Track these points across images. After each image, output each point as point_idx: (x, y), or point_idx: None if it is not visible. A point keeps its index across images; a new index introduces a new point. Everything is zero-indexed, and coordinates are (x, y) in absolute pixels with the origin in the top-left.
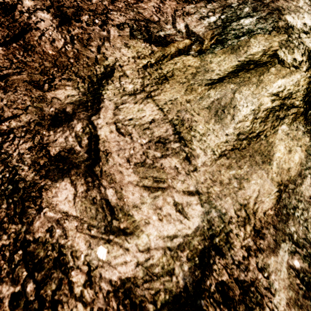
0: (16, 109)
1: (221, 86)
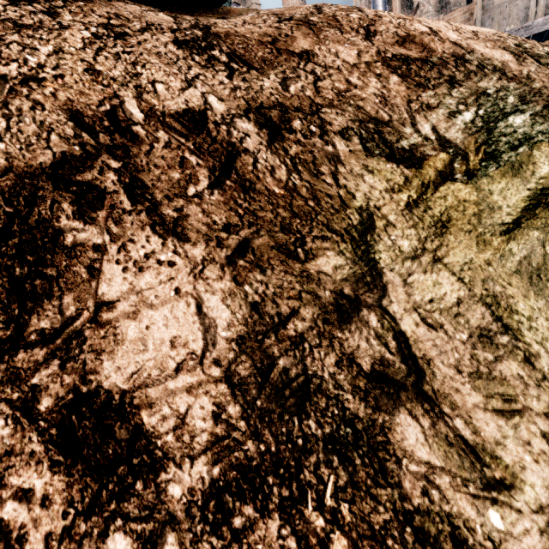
0: (289, 298)
1: (521, 234)
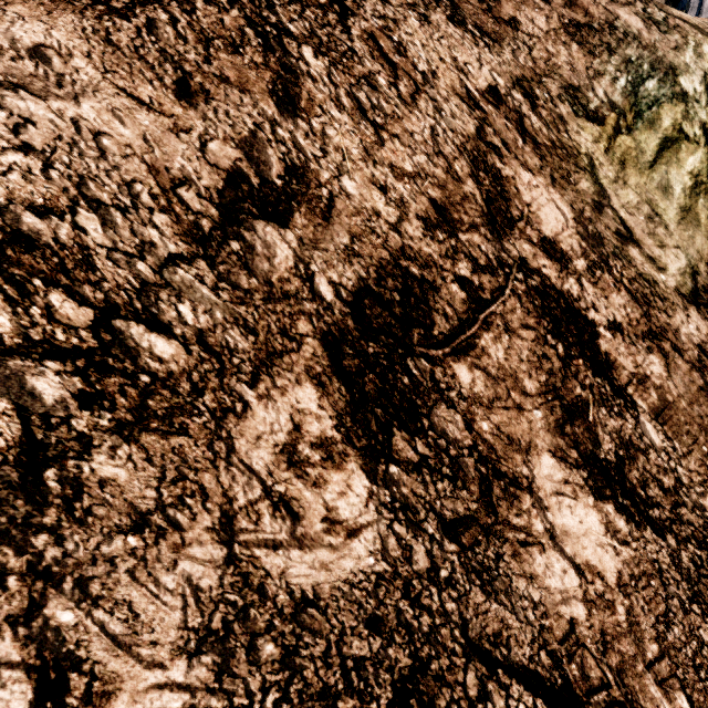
0: (580, 203)
1: (658, 168)
